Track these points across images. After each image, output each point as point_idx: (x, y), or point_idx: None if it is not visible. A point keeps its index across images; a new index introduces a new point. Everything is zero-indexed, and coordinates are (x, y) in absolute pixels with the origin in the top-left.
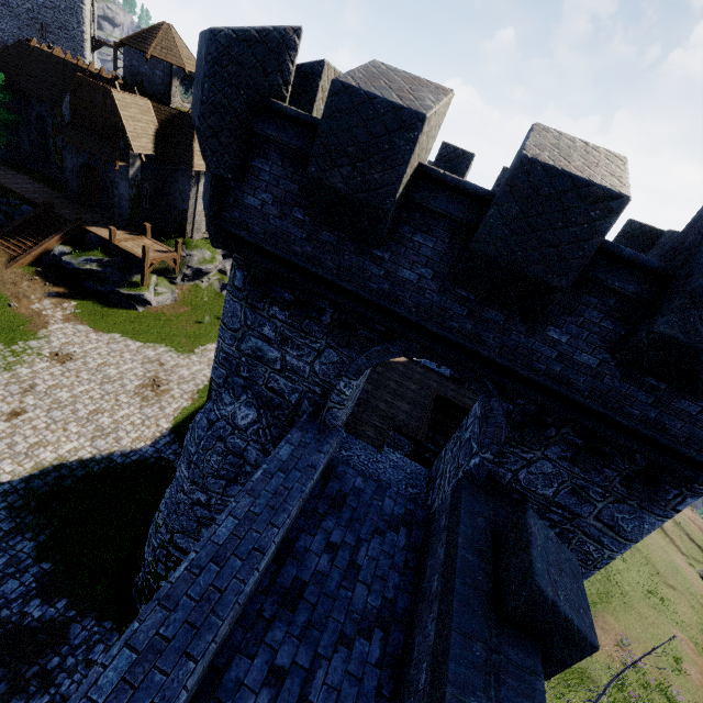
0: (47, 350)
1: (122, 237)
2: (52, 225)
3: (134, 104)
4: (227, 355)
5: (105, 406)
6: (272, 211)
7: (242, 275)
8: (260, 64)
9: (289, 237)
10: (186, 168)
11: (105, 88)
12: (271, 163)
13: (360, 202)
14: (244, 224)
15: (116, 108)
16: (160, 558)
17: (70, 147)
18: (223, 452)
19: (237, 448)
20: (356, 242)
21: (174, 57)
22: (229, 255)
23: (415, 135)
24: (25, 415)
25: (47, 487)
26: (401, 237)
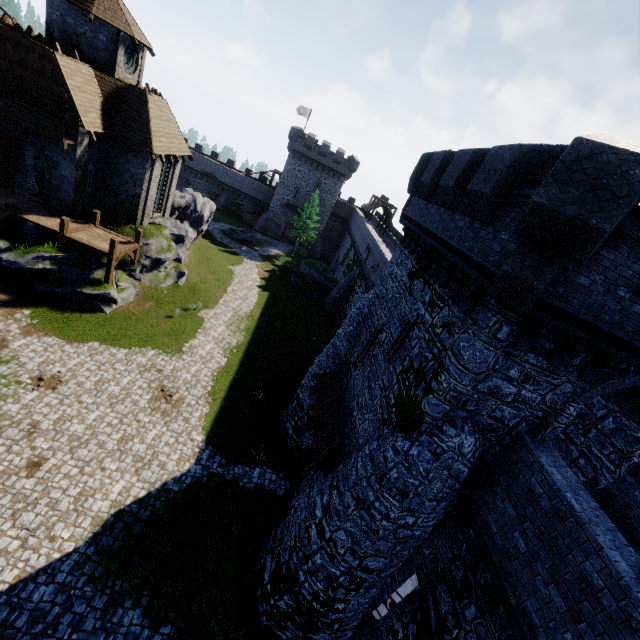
0: (26, 376)
1: (71, 227)
2: None
3: (78, 72)
4: (459, 394)
5: (131, 431)
6: (598, 289)
7: (509, 329)
8: None
9: (603, 308)
10: (140, 149)
11: (45, 49)
12: (618, 253)
13: None
14: (564, 297)
15: (61, 75)
16: (344, 584)
17: None
18: (446, 478)
19: (456, 472)
20: None
21: (120, 22)
22: (178, 240)
23: None
24: (47, 464)
25: (118, 541)
26: None
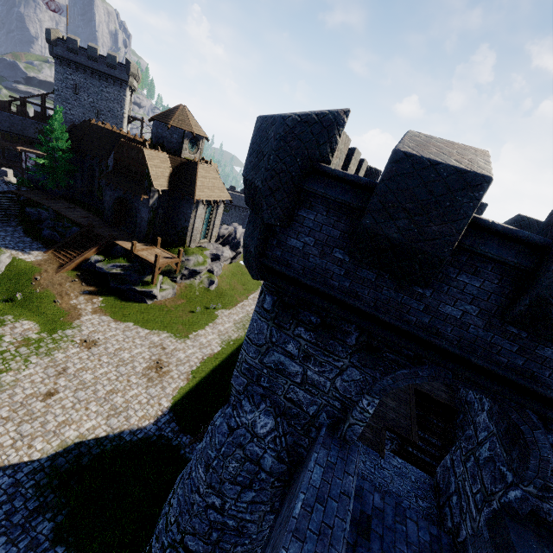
0: (78, 338)
1: (140, 248)
2: (91, 240)
3: (157, 157)
4: (250, 366)
5: (119, 387)
6: (313, 251)
7: (271, 299)
8: (315, 138)
9: (327, 273)
10: (189, 198)
11: (139, 147)
12: (316, 212)
13: (414, 249)
14: (284, 261)
15: (145, 160)
16: None
17: (110, 186)
18: (241, 458)
19: (255, 455)
20: (395, 279)
21: (186, 126)
22: (215, 258)
23: (480, 194)
24: (57, 395)
25: (68, 464)
26: (444, 277)
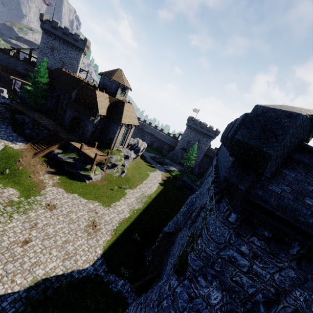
0: (44, 202)
1: (85, 147)
2: (55, 140)
3: (102, 96)
4: (208, 255)
5: (70, 238)
6: (288, 196)
7: (236, 216)
8: (309, 128)
9: (296, 211)
10: (117, 121)
11: (93, 89)
12: (297, 173)
13: None
14: (263, 198)
15: (96, 97)
16: None
17: (71, 109)
18: None
19: None
20: None
21: (121, 81)
22: (126, 157)
23: None
24: (31, 243)
25: (38, 295)
26: None
